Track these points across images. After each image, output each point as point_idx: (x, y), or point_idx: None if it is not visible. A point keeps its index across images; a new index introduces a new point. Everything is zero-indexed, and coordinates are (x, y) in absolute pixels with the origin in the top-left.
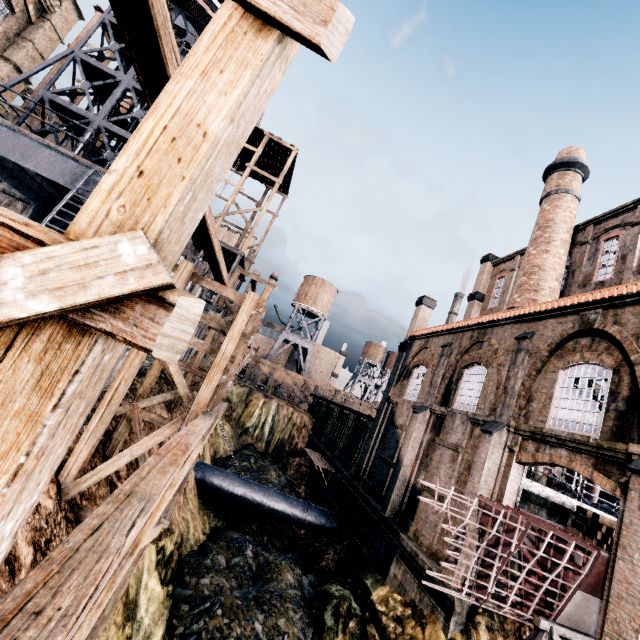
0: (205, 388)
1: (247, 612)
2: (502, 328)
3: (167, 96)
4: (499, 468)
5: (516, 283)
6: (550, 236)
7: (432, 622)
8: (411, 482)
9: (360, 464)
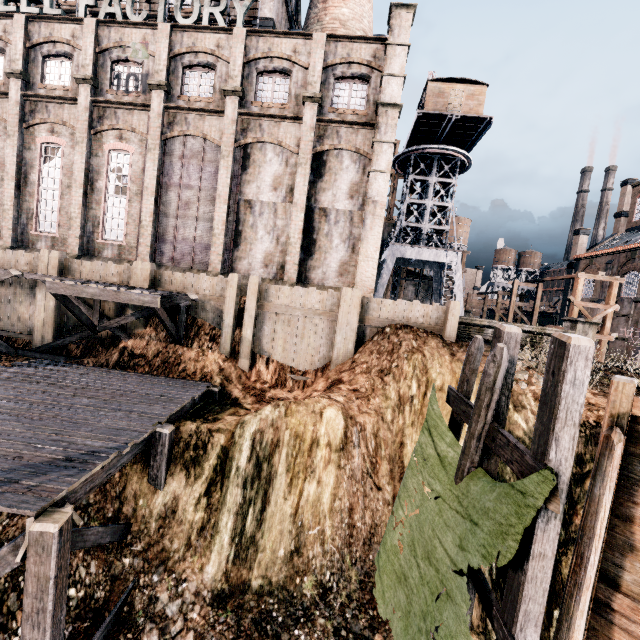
0: (534, 317)
1: None
2: None
3: (612, 293)
4: None
5: None
6: None
7: None
8: None
9: None
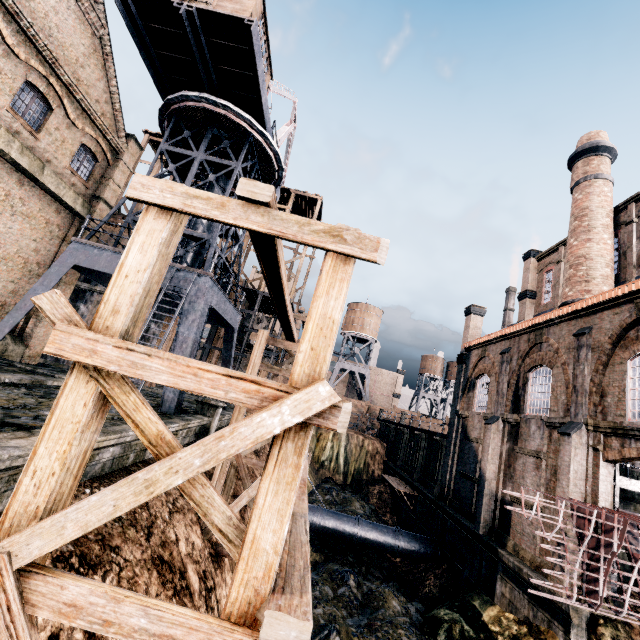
0: None
1: (363, 639)
2: (558, 327)
3: (314, 309)
4: (586, 469)
5: (564, 277)
6: (589, 224)
7: (551, 637)
8: (499, 495)
9: (442, 484)
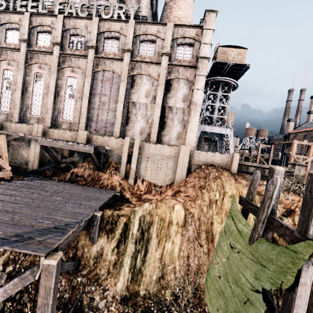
0: (269, 161)
1: None
2: None
3: (311, 150)
4: None
5: None
6: None
7: None
8: None
9: None
